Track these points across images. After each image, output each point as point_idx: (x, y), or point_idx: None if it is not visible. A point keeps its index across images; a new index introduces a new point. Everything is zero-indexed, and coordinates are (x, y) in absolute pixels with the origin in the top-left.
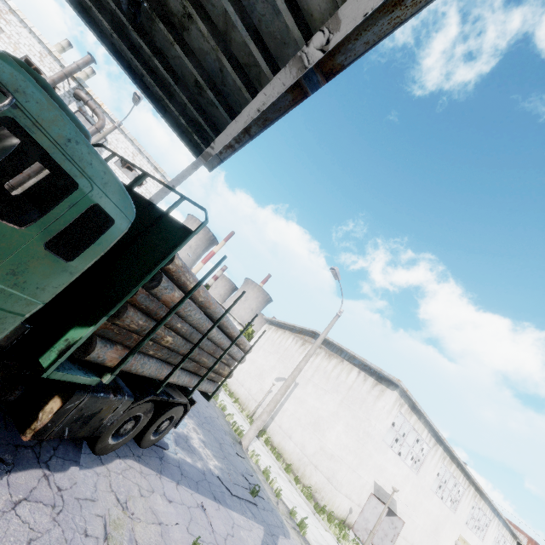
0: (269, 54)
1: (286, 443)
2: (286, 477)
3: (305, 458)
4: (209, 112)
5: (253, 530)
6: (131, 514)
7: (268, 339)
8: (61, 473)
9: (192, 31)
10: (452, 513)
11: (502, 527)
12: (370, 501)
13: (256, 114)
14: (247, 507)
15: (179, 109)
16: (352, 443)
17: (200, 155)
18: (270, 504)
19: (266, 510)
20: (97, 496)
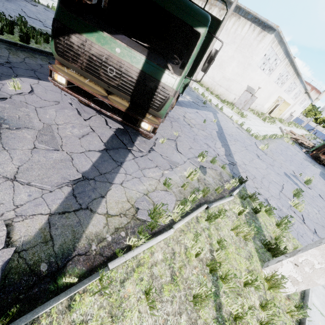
0: None
1: (204, 78)
2: (207, 93)
3: (214, 83)
4: None
5: (210, 114)
6: (187, 119)
7: None
8: (168, 114)
9: None
10: (279, 88)
11: (302, 88)
12: (243, 94)
13: None
14: (205, 108)
15: None
16: (240, 71)
17: None
18: (209, 105)
19: (209, 107)
20: (178, 117)
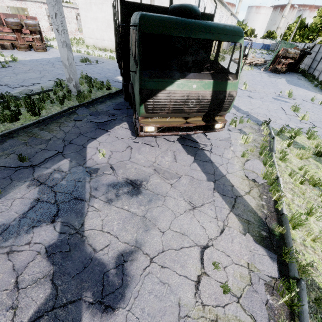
0: None
1: None
2: None
3: None
4: None
5: None
6: None
7: None
8: None
9: None
10: None
11: (227, 12)
12: None
13: None
14: None
15: None
16: None
17: None
18: None
19: None
20: None
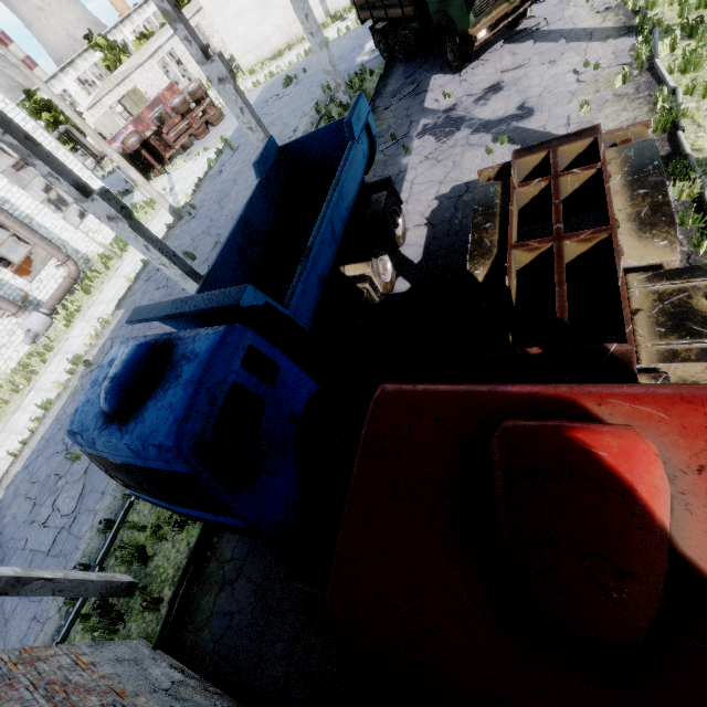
0: None
1: None
2: None
3: None
4: None
5: None
6: None
7: None
8: None
9: None
10: None
11: None
12: None
13: None
14: None
15: None
16: None
17: None
18: None
19: None
20: None
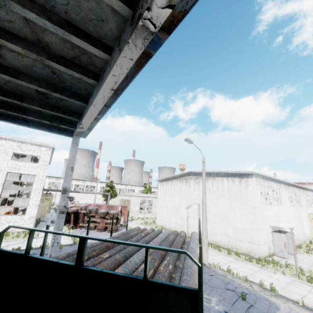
0: (92, 37)
1: (216, 238)
2: (232, 258)
3: (231, 239)
4: (62, 106)
5: None
6: None
7: (166, 190)
8: None
9: (5, 55)
10: (301, 207)
11: None
12: (274, 236)
13: (111, 93)
14: None
15: (36, 116)
16: (250, 217)
17: (74, 135)
18: (251, 293)
19: (256, 301)
20: None
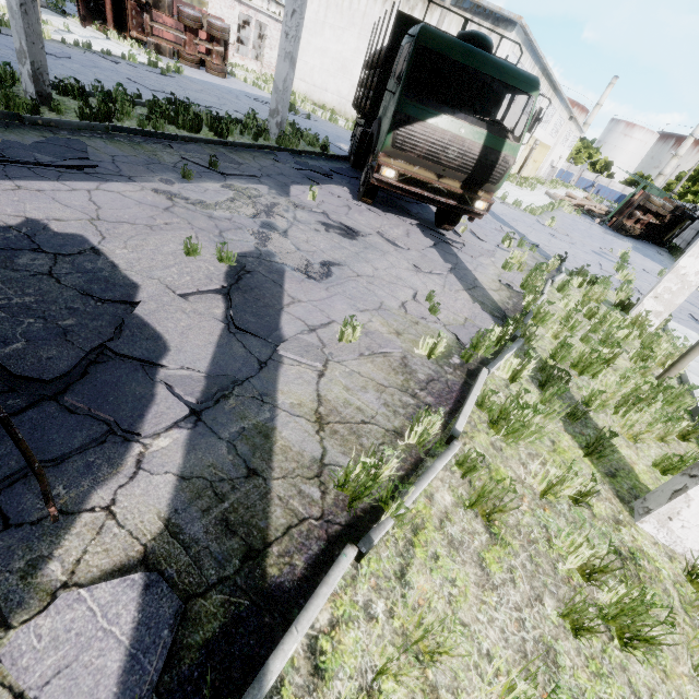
0: None
1: None
2: None
3: None
4: None
5: None
6: None
7: (329, 5)
8: None
9: None
10: None
11: (563, 111)
12: None
13: None
14: None
15: None
16: None
17: None
18: None
19: None
20: None
